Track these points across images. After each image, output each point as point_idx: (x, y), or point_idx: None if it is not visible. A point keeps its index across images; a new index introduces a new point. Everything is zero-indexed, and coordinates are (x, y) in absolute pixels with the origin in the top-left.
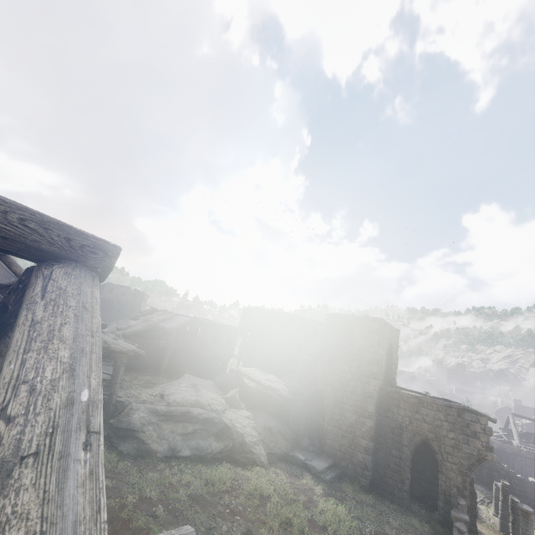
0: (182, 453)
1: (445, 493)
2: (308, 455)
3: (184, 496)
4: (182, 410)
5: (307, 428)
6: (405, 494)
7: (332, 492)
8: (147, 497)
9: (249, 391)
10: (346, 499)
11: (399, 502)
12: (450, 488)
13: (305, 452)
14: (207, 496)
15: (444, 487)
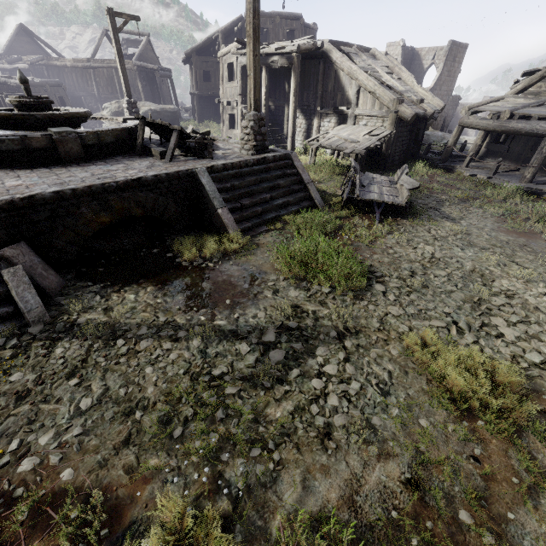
0: None
1: None
2: None
3: None
4: None
5: None
6: None
7: None
8: None
9: None
10: None
11: None
12: None
13: None
14: None
15: None
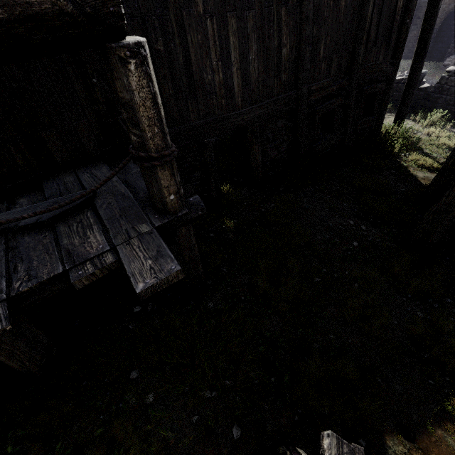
0: None
1: None
2: None
3: None
4: None
5: None
6: None
7: None
8: None
9: None
10: None
11: None
12: None
13: None
14: None
15: None
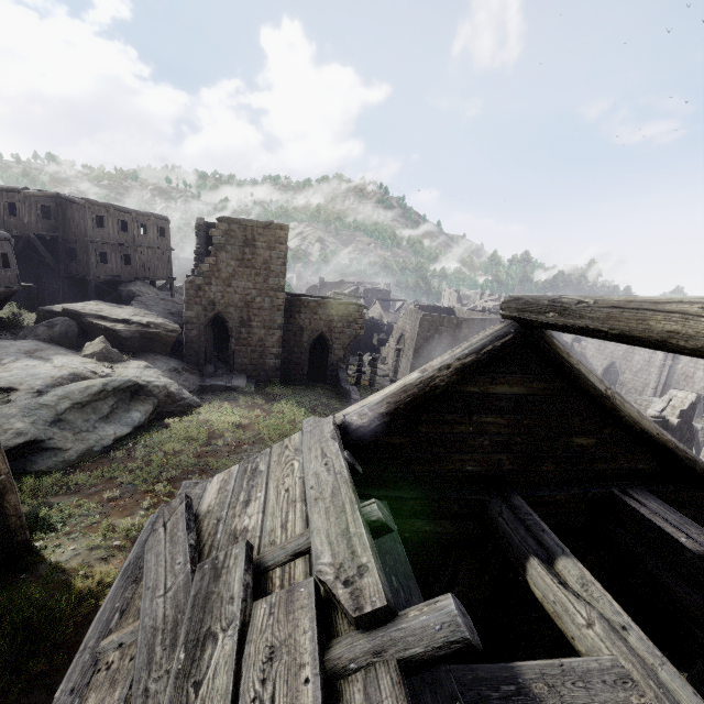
0: (122, 433)
1: (333, 366)
2: (222, 379)
3: (194, 459)
4: (78, 391)
5: (207, 355)
6: (305, 377)
7: (267, 398)
8: (169, 479)
9: (121, 336)
10: (279, 398)
11: (300, 384)
12: (336, 361)
13: (217, 378)
14: (207, 449)
15: (332, 362)
